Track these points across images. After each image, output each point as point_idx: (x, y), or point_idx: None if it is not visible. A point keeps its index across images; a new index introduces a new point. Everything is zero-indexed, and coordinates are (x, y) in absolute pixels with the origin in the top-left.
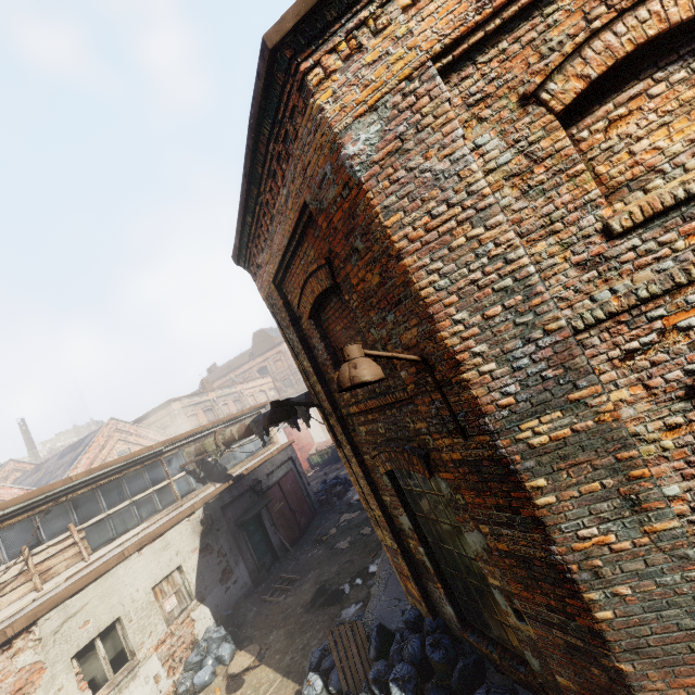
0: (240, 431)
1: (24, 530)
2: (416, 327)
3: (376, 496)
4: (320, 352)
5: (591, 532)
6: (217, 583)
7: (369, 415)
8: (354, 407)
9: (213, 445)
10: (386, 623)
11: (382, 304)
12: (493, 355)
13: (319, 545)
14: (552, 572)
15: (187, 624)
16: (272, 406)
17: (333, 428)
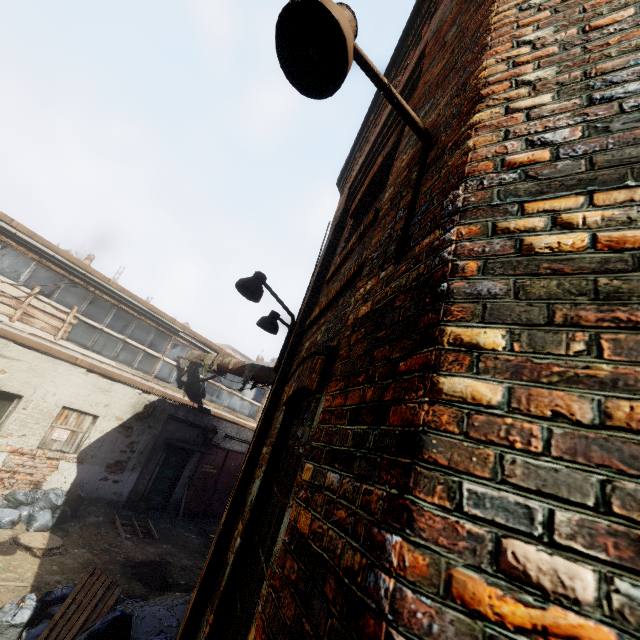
0: (236, 364)
1: (51, 279)
2: (450, 91)
3: (257, 441)
4: (336, 257)
5: (562, 576)
6: (104, 464)
7: (323, 318)
8: (317, 309)
9: (211, 360)
10: (136, 628)
11: (428, 96)
12: (559, 82)
13: (202, 536)
14: (339, 637)
15: (50, 464)
16: (254, 274)
17: (287, 348)
